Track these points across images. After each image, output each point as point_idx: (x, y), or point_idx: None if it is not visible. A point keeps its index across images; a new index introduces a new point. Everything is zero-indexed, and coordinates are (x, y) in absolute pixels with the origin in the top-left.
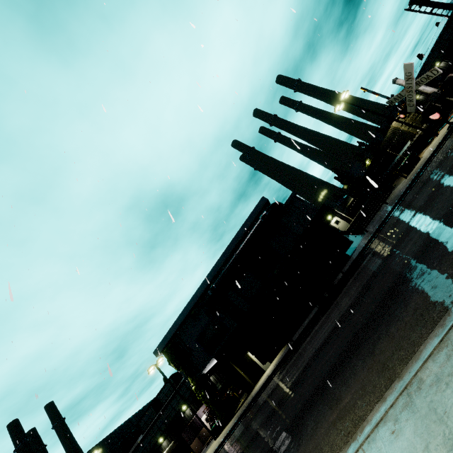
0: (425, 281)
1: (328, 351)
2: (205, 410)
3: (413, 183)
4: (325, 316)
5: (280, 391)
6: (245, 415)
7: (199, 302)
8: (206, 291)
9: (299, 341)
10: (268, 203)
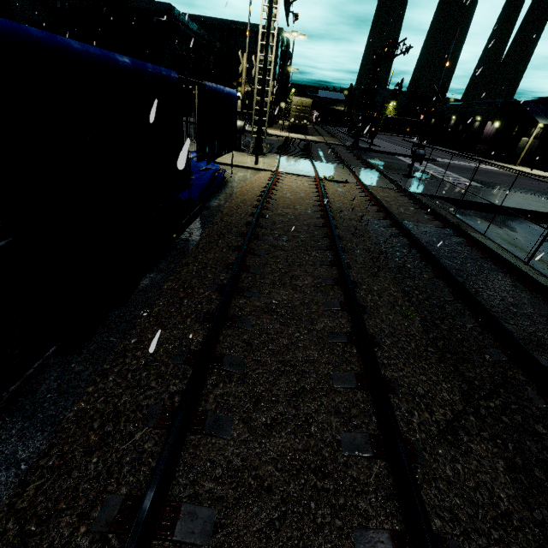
0: None
1: None
2: None
3: None
4: None
5: None
6: None
7: None
8: None
9: None
10: (172, 14)
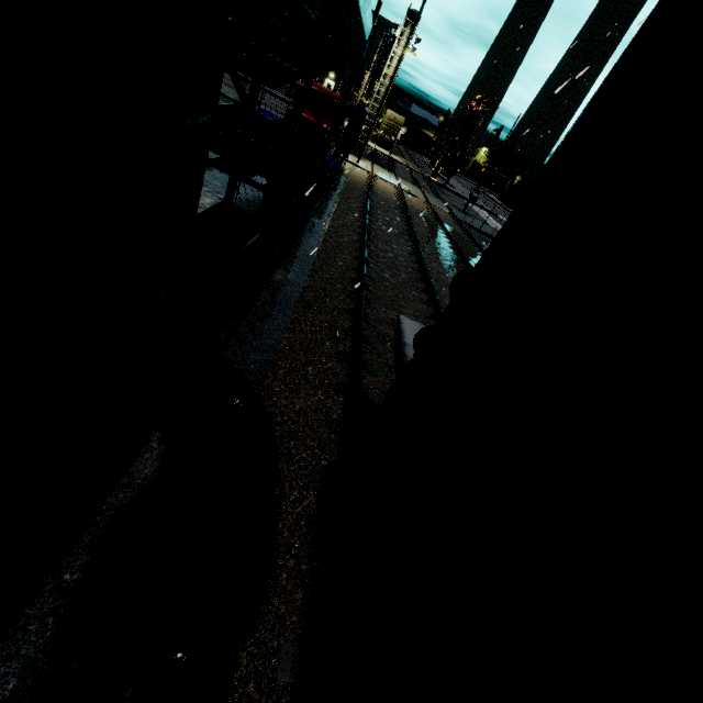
0: None
1: None
2: None
3: None
4: None
5: None
6: None
7: None
8: None
9: None
10: None
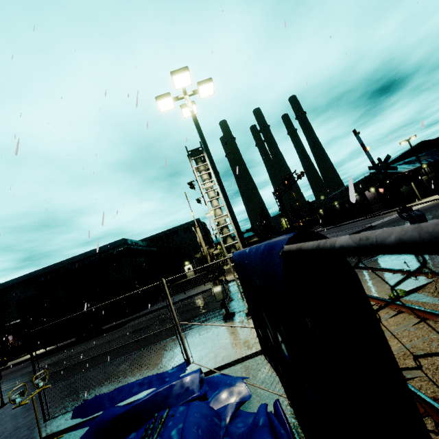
0: (14, 393)
1: (12, 382)
2: (12, 339)
3: (182, 300)
4: (72, 347)
5: (3, 379)
6: (1, 371)
7: (36, 277)
8: (46, 273)
9: (61, 348)
10: (127, 243)
